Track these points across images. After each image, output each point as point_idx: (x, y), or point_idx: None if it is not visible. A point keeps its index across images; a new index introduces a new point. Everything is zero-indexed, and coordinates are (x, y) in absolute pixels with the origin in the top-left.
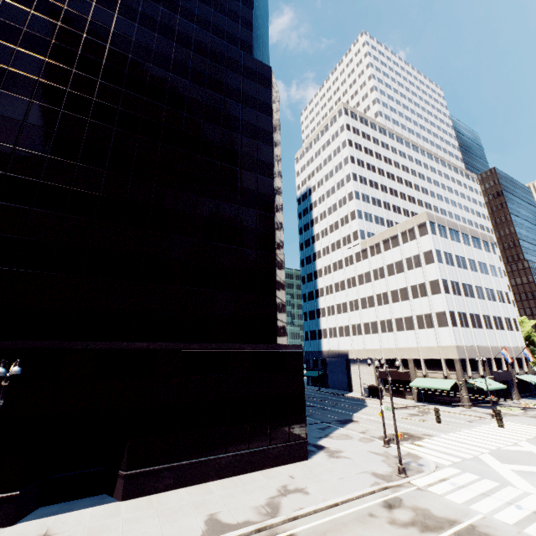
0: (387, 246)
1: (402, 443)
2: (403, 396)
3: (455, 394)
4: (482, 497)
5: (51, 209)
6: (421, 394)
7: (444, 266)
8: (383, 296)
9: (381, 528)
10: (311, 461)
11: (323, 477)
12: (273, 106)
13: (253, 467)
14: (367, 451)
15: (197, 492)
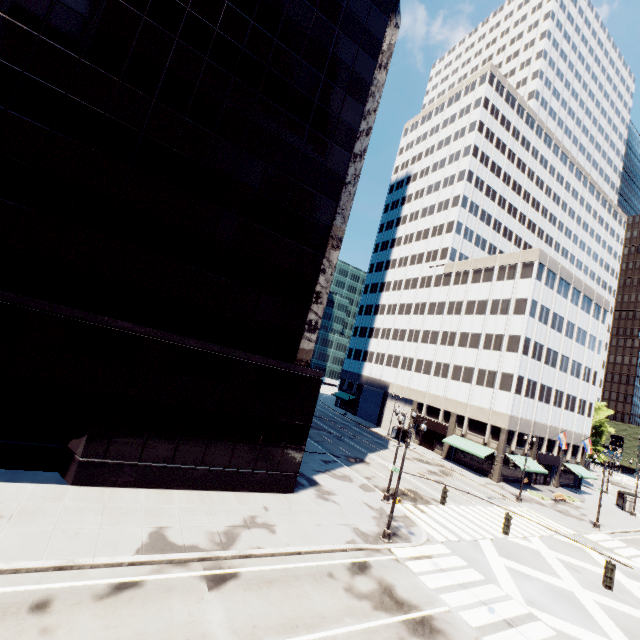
0: (476, 278)
1: (404, 502)
2: (432, 448)
3: (487, 464)
4: (458, 588)
5: (34, 118)
6: (452, 452)
7: (534, 322)
8: (451, 335)
9: (334, 592)
10: (296, 497)
11: (300, 519)
12: (383, 44)
13: (228, 487)
14: (361, 502)
15: (156, 498)
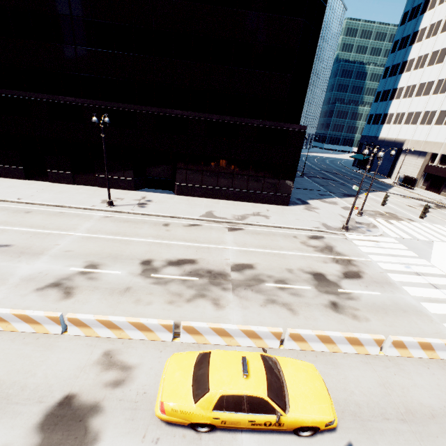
0: None
1: (376, 218)
2: (438, 192)
3: None
4: (387, 256)
5: None
6: None
7: None
8: None
9: (293, 242)
10: (289, 208)
11: (286, 216)
12: None
13: (248, 200)
14: (337, 214)
15: (211, 202)
